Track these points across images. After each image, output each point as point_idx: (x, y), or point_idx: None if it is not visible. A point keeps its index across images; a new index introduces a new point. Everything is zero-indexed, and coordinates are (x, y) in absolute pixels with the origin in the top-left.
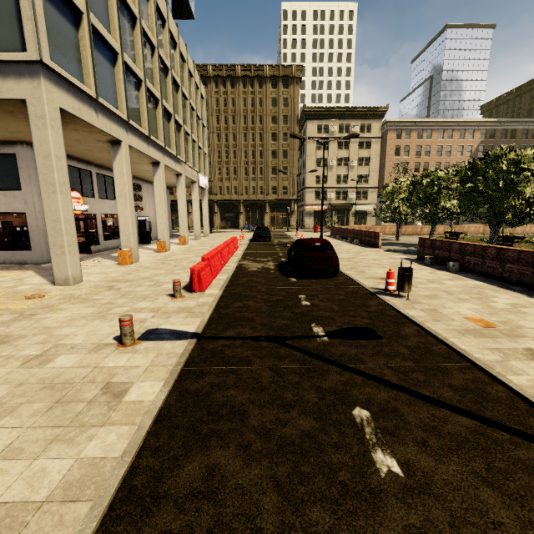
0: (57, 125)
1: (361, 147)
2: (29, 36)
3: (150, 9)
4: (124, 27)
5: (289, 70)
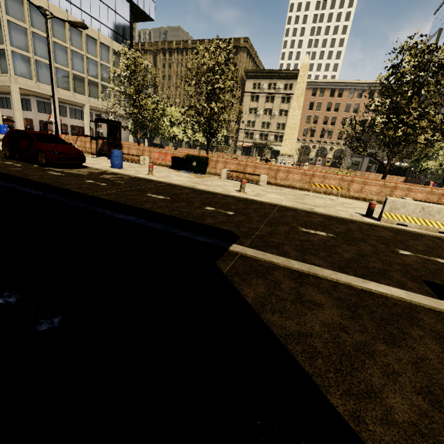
0: (18, 92)
1: (283, 101)
2: (9, 70)
3: (83, 39)
4: (60, 53)
5: (238, 42)
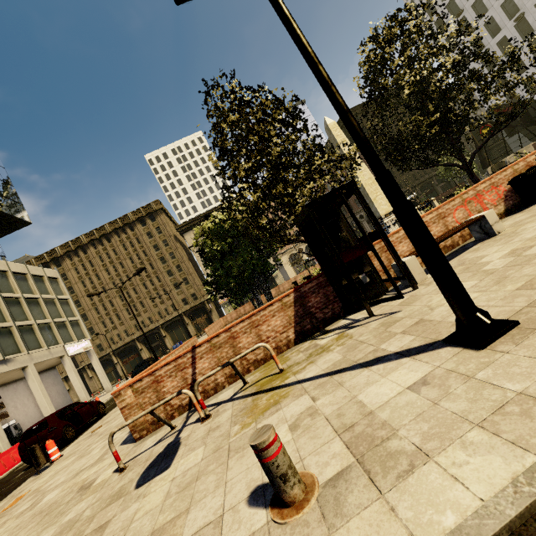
0: None
1: None
2: None
3: None
4: None
5: (149, 208)
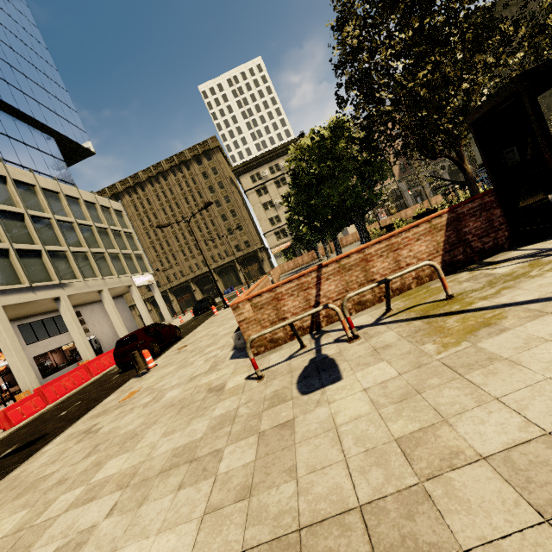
0: None
1: None
2: None
3: (10, 189)
4: None
5: (205, 145)
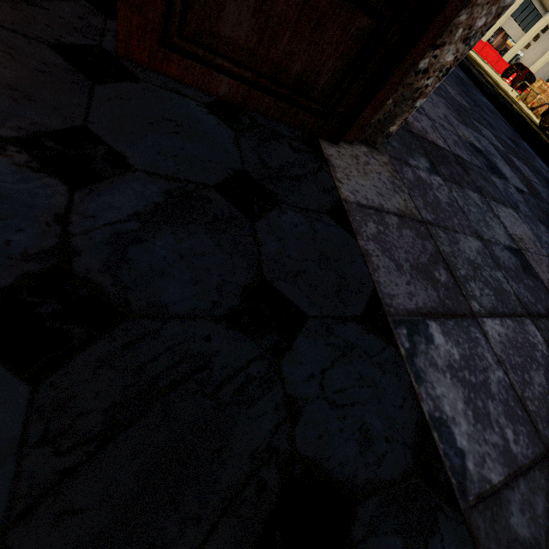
0: None
1: None
2: None
3: None
4: None
5: None
